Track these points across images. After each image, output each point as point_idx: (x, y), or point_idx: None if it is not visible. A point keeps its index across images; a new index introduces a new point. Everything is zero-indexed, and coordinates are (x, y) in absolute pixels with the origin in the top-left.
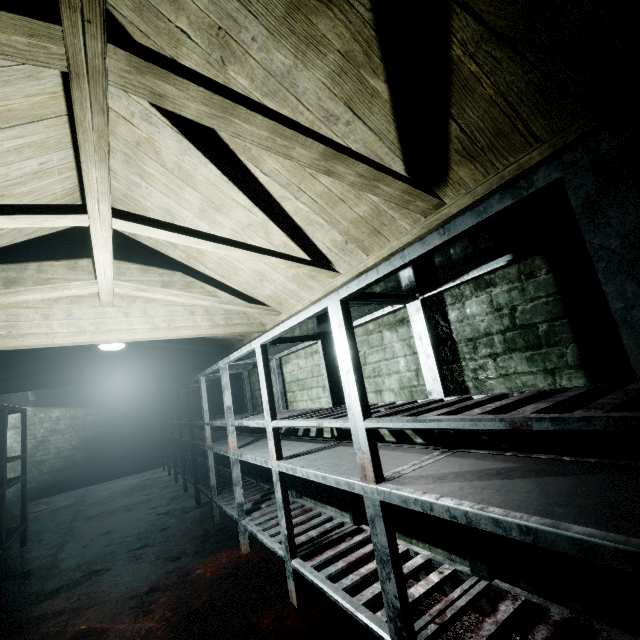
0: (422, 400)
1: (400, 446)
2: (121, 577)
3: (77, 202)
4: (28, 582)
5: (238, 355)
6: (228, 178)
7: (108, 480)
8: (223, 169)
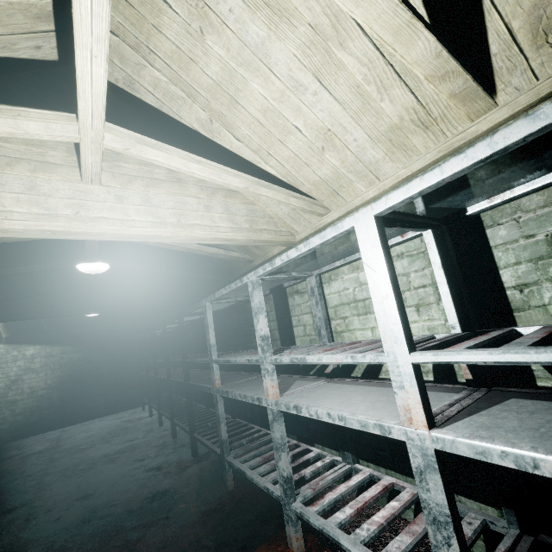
0: None
1: None
2: None
3: None
4: None
5: (297, 253)
6: None
7: (85, 420)
8: None
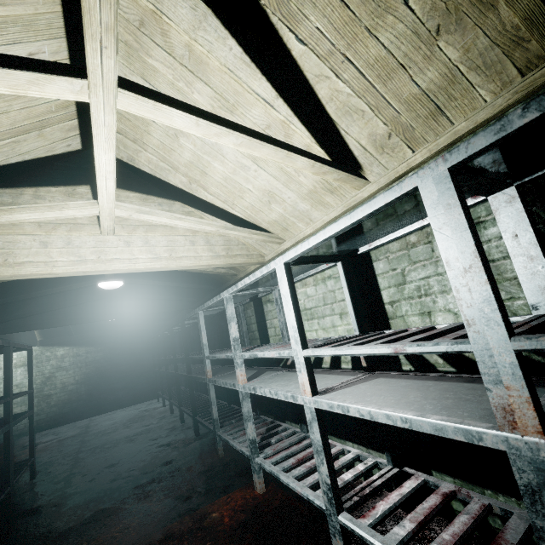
0: (518, 317)
1: (474, 377)
2: (131, 519)
3: (73, 119)
4: (36, 522)
5: (249, 281)
6: (250, 58)
7: (109, 411)
8: (246, 44)
